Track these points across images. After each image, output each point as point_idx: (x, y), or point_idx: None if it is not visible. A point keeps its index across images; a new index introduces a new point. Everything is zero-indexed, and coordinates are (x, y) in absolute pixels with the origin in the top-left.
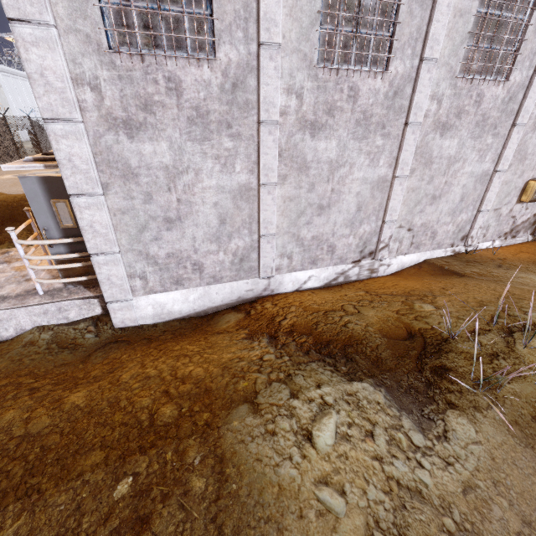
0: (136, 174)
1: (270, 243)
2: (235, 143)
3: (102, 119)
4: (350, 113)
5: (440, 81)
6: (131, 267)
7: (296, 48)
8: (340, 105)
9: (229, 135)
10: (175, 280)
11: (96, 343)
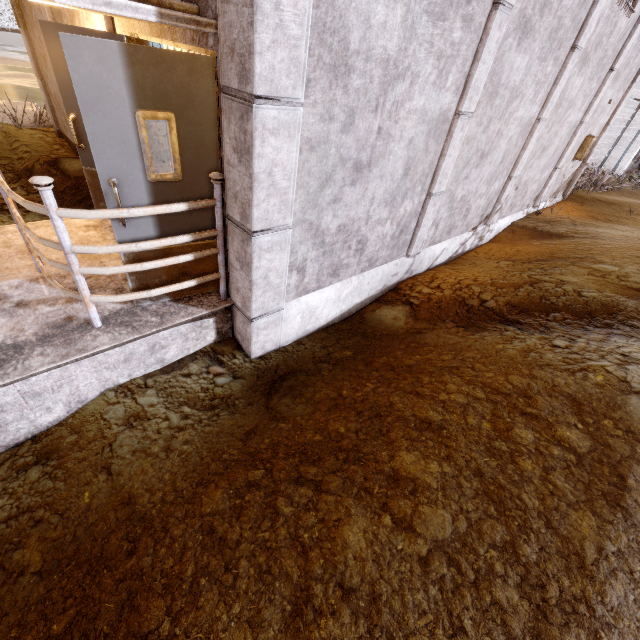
0: (349, 67)
1: (435, 205)
2: (463, 34)
3: None
4: (552, 17)
5: None
6: (292, 253)
7: None
8: None
9: (464, 16)
10: (333, 270)
11: (252, 388)
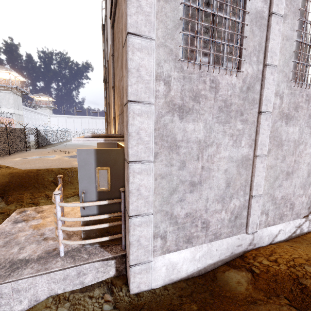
0: (178, 146)
1: (258, 202)
2: (243, 126)
3: (166, 104)
4: (306, 110)
5: None
6: (156, 227)
7: (281, 70)
8: (301, 104)
9: (241, 120)
10: (186, 239)
11: None
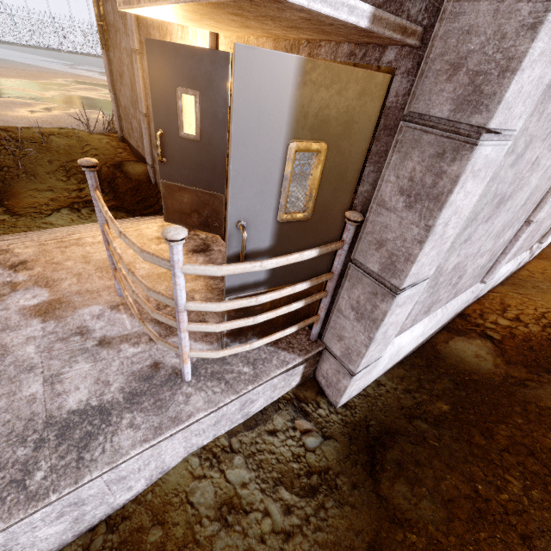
0: None
1: (527, 232)
2: None
3: None
4: None
5: None
6: None
7: None
8: None
9: None
10: (428, 307)
11: (349, 458)
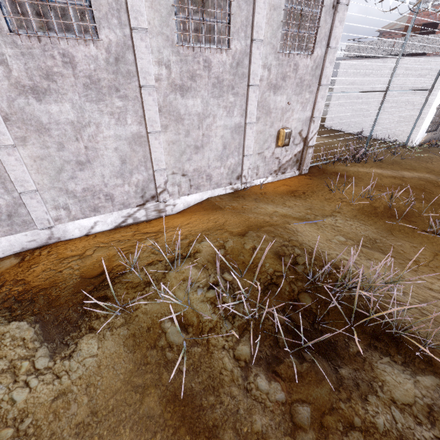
0: None
1: (35, 198)
2: None
3: None
4: (74, 78)
5: (162, 49)
6: None
7: None
8: (58, 70)
9: None
10: None
11: None
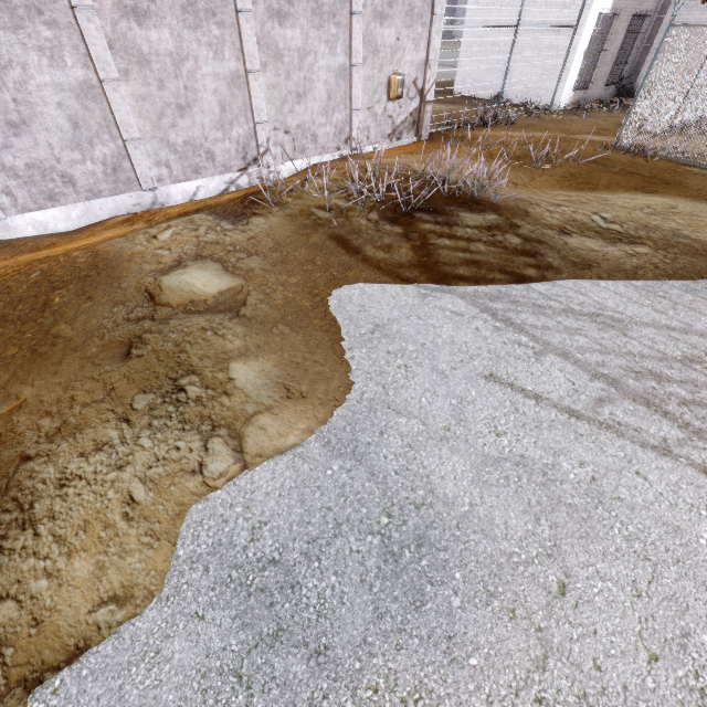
0: None
1: (139, 149)
2: (55, 32)
3: None
4: None
5: None
6: None
7: None
8: None
9: (44, 22)
10: (48, 196)
11: None
